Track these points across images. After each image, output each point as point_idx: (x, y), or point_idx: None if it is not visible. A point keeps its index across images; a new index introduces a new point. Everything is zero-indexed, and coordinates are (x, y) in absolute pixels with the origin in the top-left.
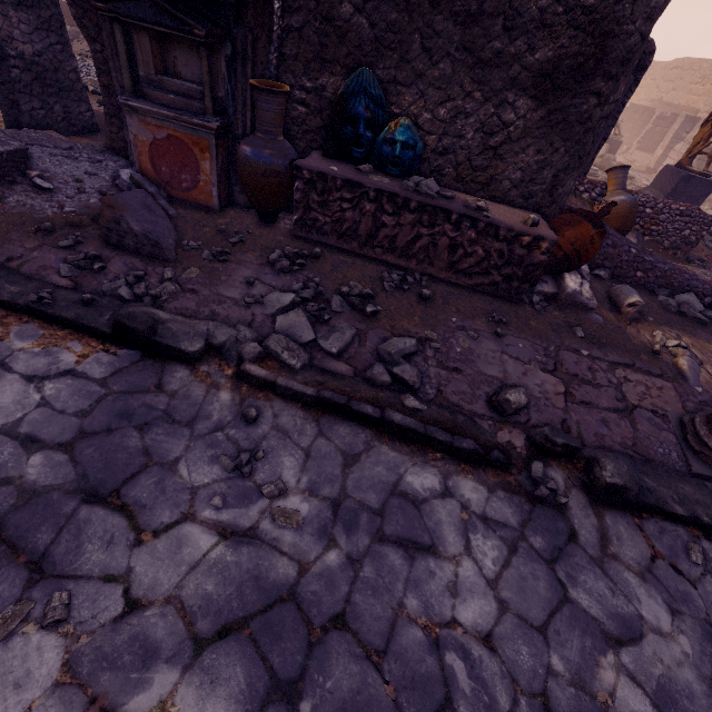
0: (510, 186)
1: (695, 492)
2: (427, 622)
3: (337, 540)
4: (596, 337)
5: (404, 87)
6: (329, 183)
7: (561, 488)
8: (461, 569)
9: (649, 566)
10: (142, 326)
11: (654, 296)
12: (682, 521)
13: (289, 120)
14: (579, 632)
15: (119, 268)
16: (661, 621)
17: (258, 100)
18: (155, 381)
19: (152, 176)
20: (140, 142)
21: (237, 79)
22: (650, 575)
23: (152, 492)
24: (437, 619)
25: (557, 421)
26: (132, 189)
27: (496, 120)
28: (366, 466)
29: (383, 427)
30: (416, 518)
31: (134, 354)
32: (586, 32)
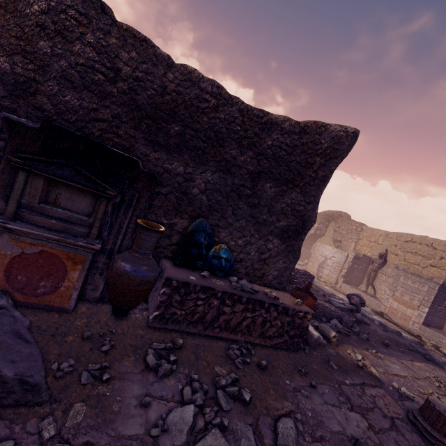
0: (272, 278)
1: None
2: None
3: None
4: (341, 366)
5: (222, 228)
6: (191, 288)
7: None
8: None
9: None
10: None
11: (325, 323)
12: None
13: None
14: None
15: None
16: None
17: (144, 234)
18: None
19: (0, 283)
20: (0, 255)
21: (118, 215)
22: None
23: None
24: None
25: None
26: None
27: (264, 247)
28: None
29: None
30: None
31: None
32: (298, 218)
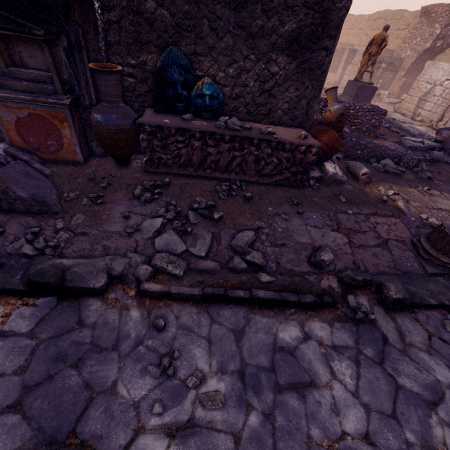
0: (282, 113)
1: (435, 286)
2: (328, 442)
3: (252, 403)
4: (352, 200)
5: (202, 56)
6: (166, 131)
7: (368, 309)
8: (334, 391)
9: (429, 344)
10: (53, 278)
11: (370, 164)
12: (434, 307)
13: (123, 89)
14: (412, 407)
15: (16, 229)
16: (448, 379)
17: (99, 79)
18: (75, 319)
19: (23, 146)
20: (6, 122)
21: (76, 64)
22: (432, 350)
23: (103, 420)
24: (334, 436)
25: (351, 262)
26: (9, 160)
27: (267, 72)
28: (251, 336)
29: (252, 302)
30: (295, 364)
31: (50, 300)
32: (314, 10)
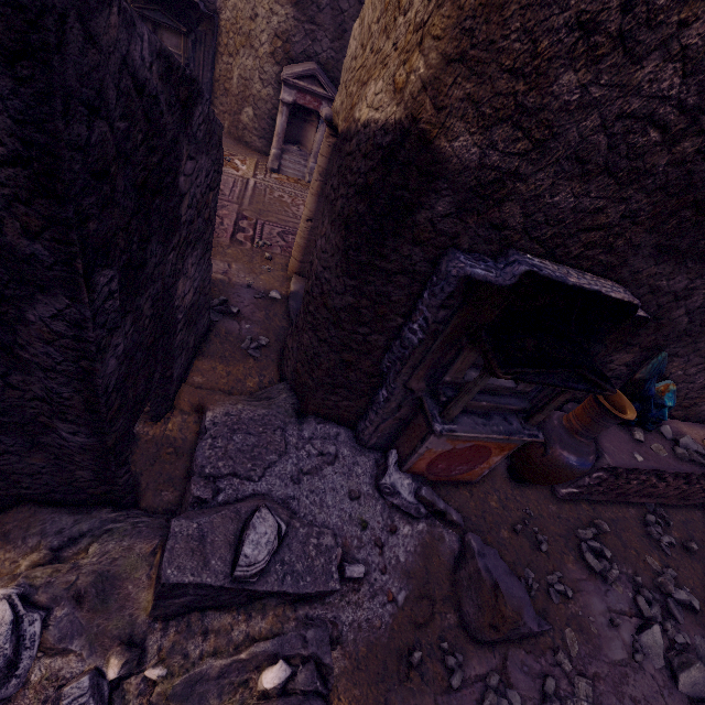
0: (704, 408)
1: None
2: None
3: None
4: None
5: (678, 357)
6: (635, 472)
7: None
8: None
9: None
10: None
11: None
12: None
13: None
14: None
15: (525, 685)
16: None
17: (607, 421)
18: None
19: (419, 471)
20: (430, 452)
21: None
22: None
23: None
24: None
25: None
26: (420, 509)
27: None
28: None
29: None
30: None
31: None
32: None
